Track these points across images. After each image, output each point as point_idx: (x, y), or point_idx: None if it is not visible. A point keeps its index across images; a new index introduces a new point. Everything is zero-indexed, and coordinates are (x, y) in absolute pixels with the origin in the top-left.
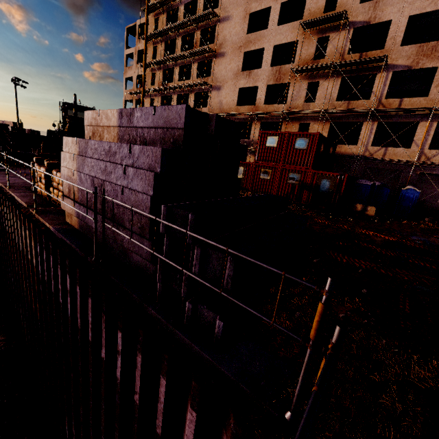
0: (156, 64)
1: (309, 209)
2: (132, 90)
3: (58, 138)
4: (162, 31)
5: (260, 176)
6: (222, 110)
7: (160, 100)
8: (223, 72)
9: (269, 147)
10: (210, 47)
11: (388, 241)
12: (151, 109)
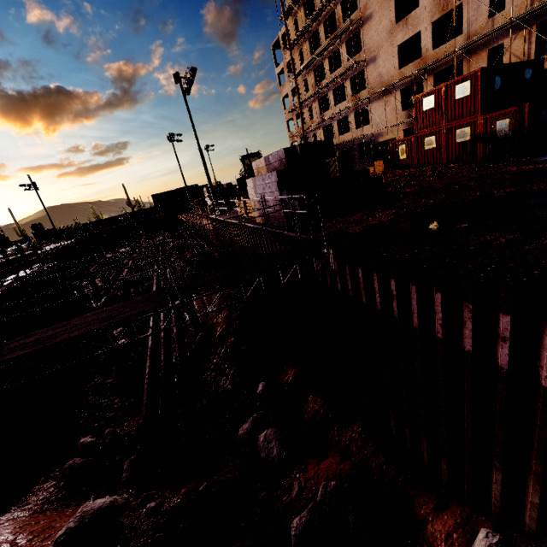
0: (305, 69)
1: (473, 165)
2: (290, 107)
3: (244, 182)
4: (303, 31)
5: (424, 148)
6: (383, 83)
7: (318, 104)
8: (375, 37)
9: (426, 110)
10: (355, 16)
11: (528, 171)
12: (274, 153)
